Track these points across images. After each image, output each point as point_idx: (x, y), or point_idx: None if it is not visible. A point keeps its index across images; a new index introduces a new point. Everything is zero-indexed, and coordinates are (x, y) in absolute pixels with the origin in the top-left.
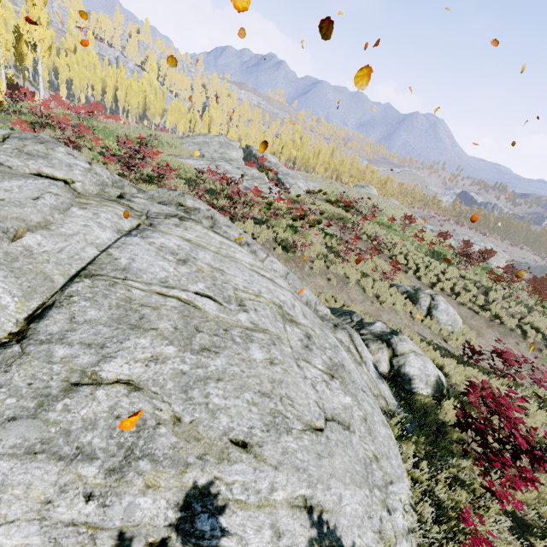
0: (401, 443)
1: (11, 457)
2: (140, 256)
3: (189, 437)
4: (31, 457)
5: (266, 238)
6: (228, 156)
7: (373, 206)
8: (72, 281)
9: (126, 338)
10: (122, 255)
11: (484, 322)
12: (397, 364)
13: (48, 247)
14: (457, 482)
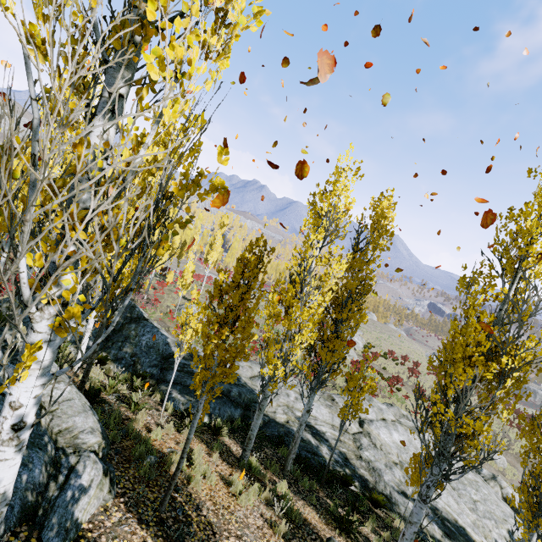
0: None
1: (482, 518)
2: None
3: (497, 516)
4: (484, 518)
5: None
6: None
7: (414, 362)
8: None
9: (466, 487)
10: None
11: (514, 458)
12: (504, 493)
13: None
14: None
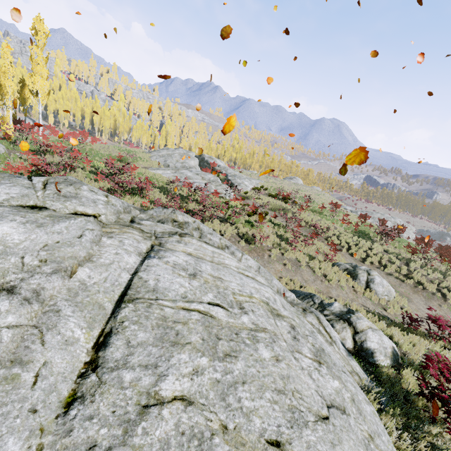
0: (382, 417)
1: None
2: (162, 276)
3: (236, 443)
4: None
5: (231, 234)
6: (188, 165)
7: (306, 197)
8: (119, 307)
9: (170, 355)
10: (149, 277)
11: (410, 289)
12: (359, 340)
13: (96, 278)
14: (434, 449)
